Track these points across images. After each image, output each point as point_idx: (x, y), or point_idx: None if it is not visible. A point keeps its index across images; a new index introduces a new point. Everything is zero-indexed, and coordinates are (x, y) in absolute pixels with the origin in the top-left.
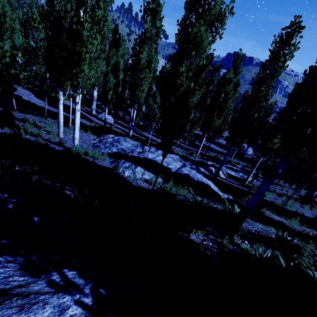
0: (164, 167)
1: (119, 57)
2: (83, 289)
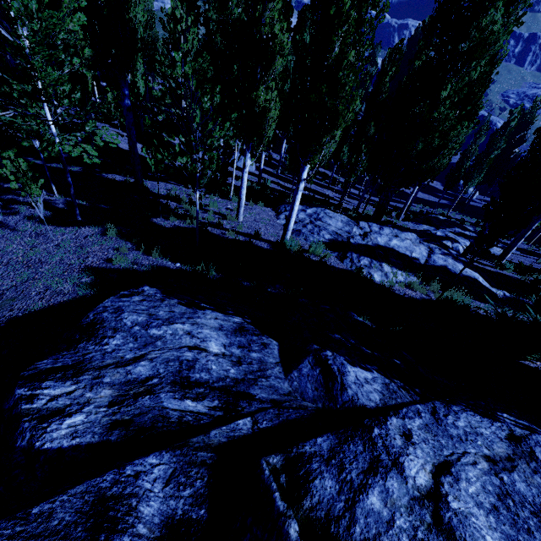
0: (409, 257)
1: None
2: (536, 429)
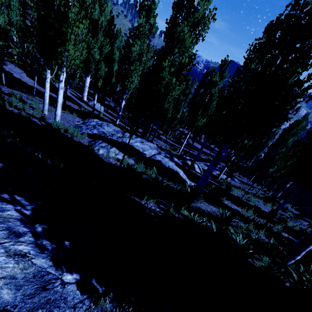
0: (139, 152)
1: (115, 49)
2: (26, 206)
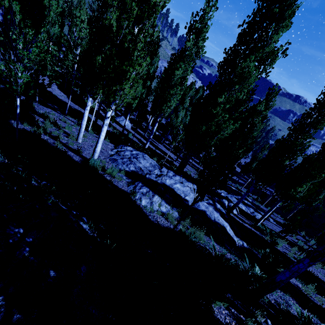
0: (181, 198)
1: None
2: None
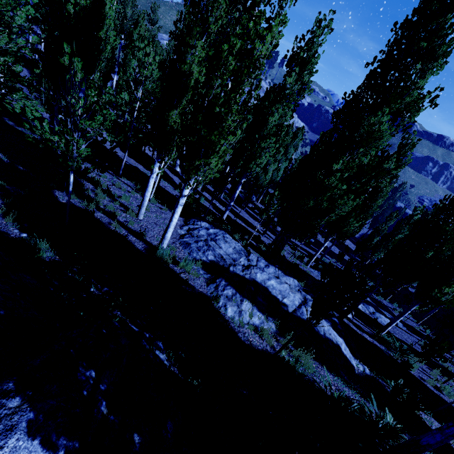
0: (278, 301)
1: None
2: None
